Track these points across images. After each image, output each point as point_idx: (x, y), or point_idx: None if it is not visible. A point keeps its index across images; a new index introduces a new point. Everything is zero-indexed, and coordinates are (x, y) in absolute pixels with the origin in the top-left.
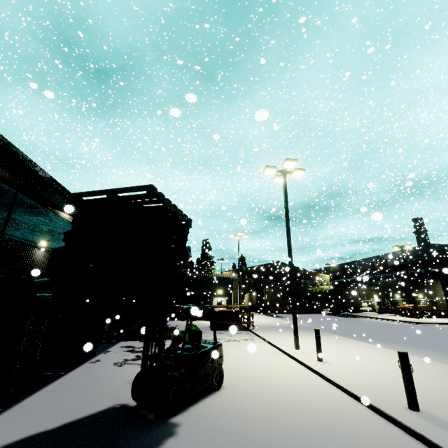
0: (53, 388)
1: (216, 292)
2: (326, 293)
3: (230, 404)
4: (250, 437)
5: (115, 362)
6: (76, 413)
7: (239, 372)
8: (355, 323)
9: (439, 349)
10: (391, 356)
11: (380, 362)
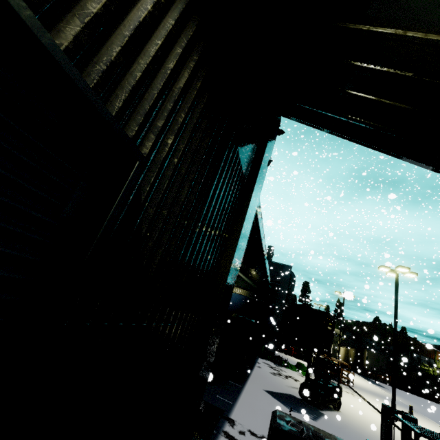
0: (255, 374)
1: None
2: None
3: (347, 419)
4: (360, 432)
5: (270, 372)
6: (277, 389)
7: (347, 408)
8: None
9: None
10: None
11: None
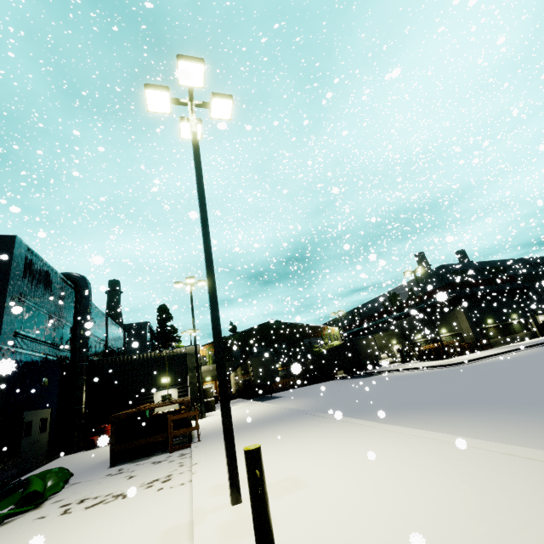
0: None
1: (159, 381)
2: (336, 350)
3: None
4: None
5: None
6: None
7: None
8: (376, 383)
9: (518, 404)
10: (466, 463)
11: (456, 513)
